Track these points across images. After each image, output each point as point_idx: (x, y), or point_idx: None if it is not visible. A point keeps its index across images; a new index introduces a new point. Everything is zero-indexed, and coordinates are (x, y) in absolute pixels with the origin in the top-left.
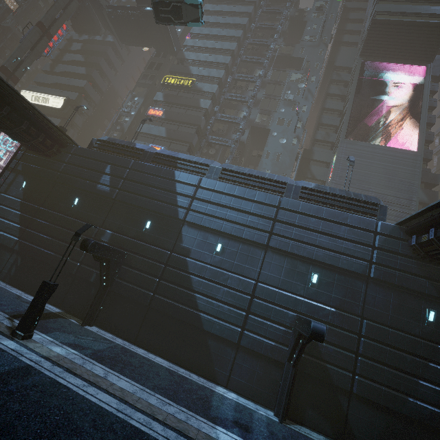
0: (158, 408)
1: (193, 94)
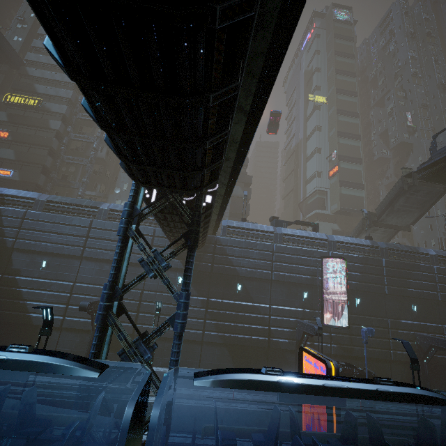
0: None
1: (42, 114)
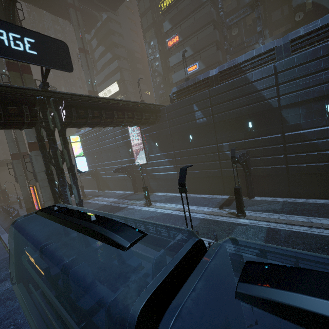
0: None
1: None
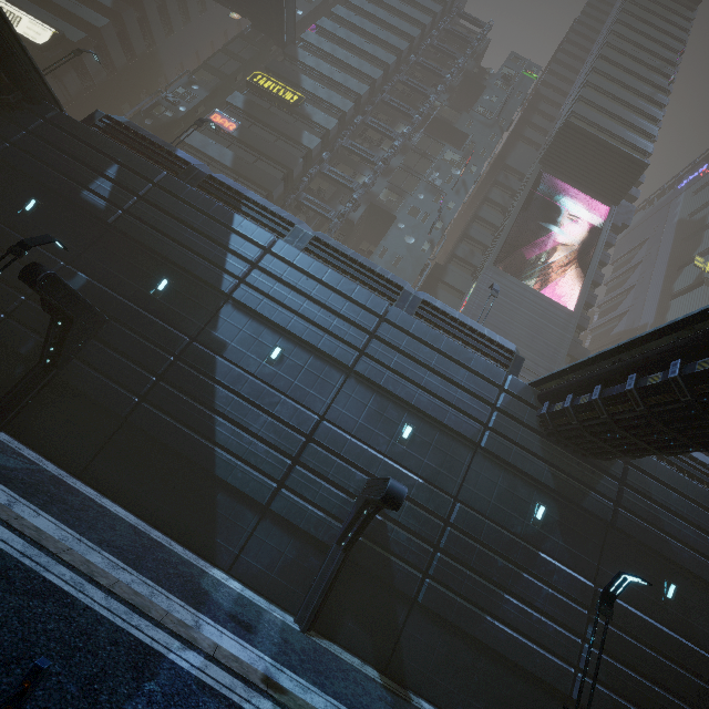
0: (102, 569)
1: (295, 119)
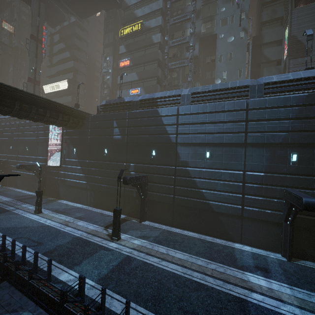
0: (205, 267)
1: (145, 34)
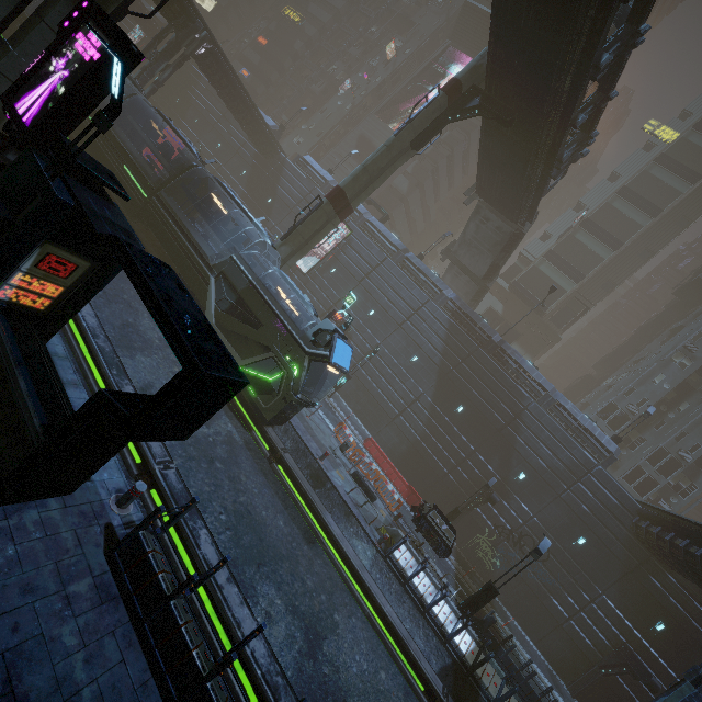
0: None
1: (298, 33)
